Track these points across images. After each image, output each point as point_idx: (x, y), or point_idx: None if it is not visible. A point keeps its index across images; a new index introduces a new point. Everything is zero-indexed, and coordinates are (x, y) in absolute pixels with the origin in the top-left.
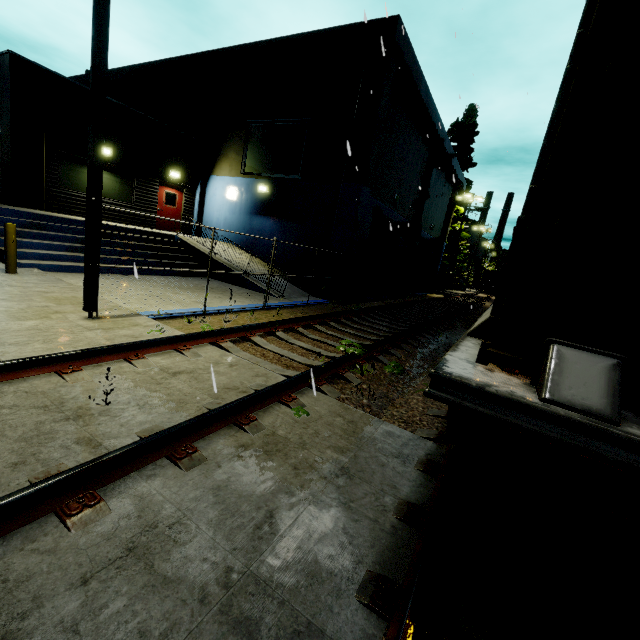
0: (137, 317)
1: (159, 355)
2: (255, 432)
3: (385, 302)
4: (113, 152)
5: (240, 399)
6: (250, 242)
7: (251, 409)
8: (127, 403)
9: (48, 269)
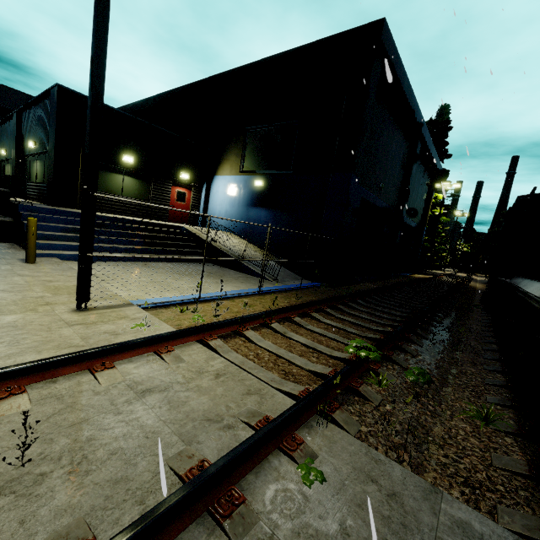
0: (128, 307)
1: (134, 361)
2: (240, 535)
3: (374, 284)
4: (135, 160)
5: (219, 462)
6: (247, 230)
7: (236, 473)
8: (56, 459)
9: (67, 258)
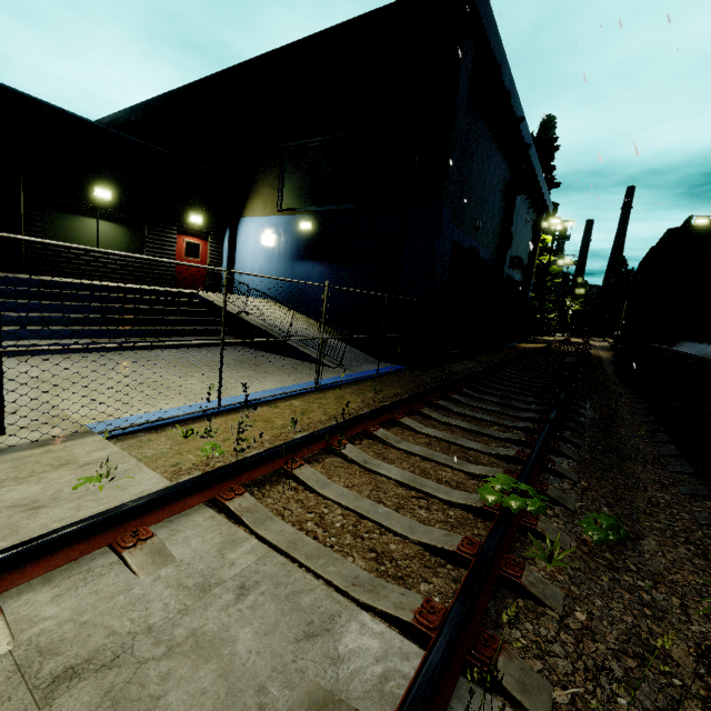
0: (80, 440)
1: (55, 578)
2: None
3: (475, 361)
4: (115, 195)
5: None
6: (293, 295)
7: None
8: None
9: None
